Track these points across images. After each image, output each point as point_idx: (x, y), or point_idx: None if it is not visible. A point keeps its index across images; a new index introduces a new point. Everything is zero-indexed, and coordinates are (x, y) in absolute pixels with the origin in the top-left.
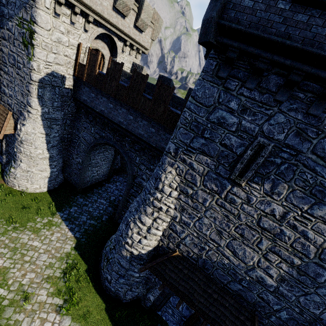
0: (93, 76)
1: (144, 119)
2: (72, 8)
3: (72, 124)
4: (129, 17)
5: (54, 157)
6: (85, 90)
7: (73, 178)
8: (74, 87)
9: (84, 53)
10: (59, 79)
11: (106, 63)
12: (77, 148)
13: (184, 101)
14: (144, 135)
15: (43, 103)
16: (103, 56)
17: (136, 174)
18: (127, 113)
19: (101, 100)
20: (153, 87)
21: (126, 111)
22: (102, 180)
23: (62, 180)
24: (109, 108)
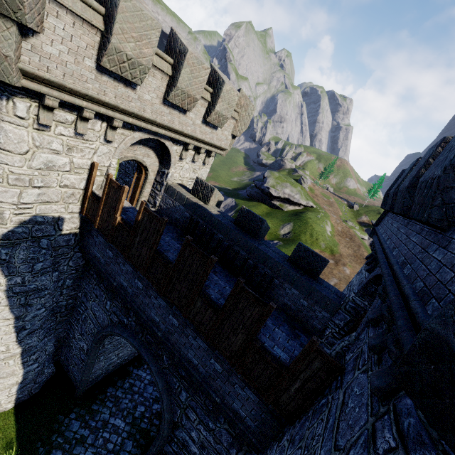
0: (111, 227)
1: (201, 338)
2: (78, 110)
3: (77, 282)
4: (195, 109)
5: (35, 346)
6: (98, 240)
7: (72, 370)
8: (80, 231)
9: (104, 175)
10: (50, 224)
11: (150, 176)
12: (82, 325)
13: (287, 270)
14: (199, 368)
15: (10, 270)
16: (145, 167)
17: (178, 421)
18: (168, 311)
19: (123, 268)
20: (229, 231)
21: (165, 306)
22: (129, 359)
23: (53, 372)
24: (136, 287)
